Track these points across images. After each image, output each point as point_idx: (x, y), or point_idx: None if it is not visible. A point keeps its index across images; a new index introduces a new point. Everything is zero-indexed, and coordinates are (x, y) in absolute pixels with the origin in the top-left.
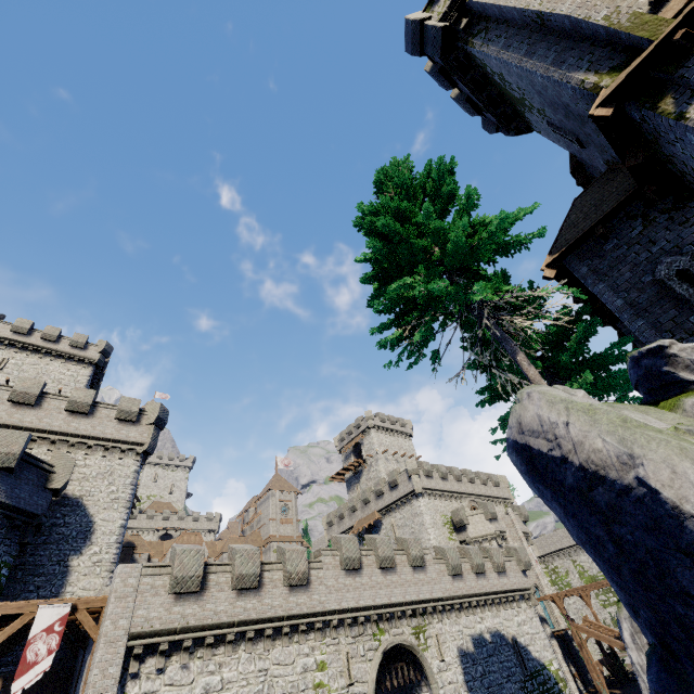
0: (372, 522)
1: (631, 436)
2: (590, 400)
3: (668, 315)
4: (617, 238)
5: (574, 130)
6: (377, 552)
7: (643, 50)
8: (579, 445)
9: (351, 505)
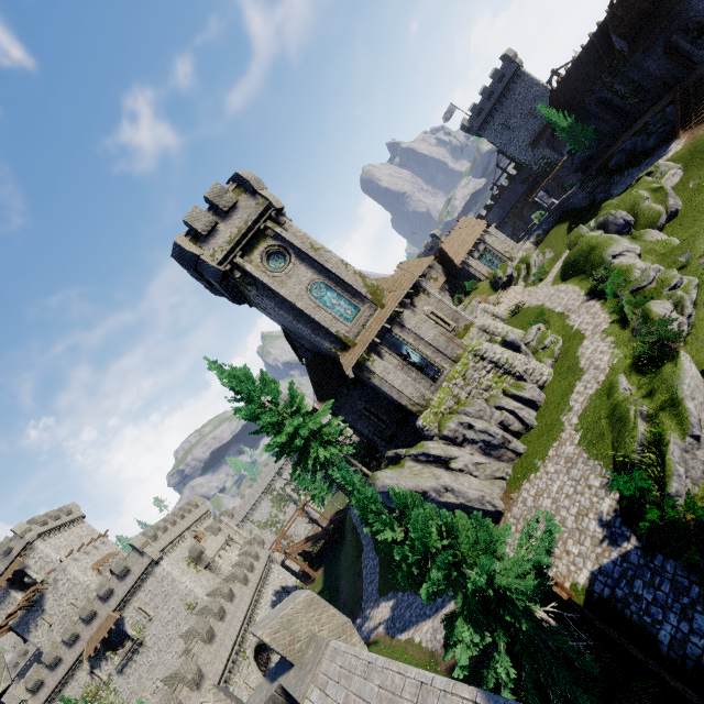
0: (113, 626)
1: (415, 482)
2: (392, 472)
3: (365, 421)
4: (341, 393)
5: (303, 338)
6: (214, 612)
7: (348, 346)
8: (406, 487)
9: (69, 636)
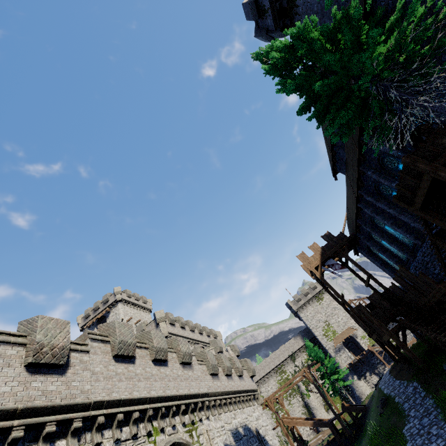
0: None
1: None
2: None
3: None
4: None
5: None
6: (152, 343)
7: None
8: None
9: None
